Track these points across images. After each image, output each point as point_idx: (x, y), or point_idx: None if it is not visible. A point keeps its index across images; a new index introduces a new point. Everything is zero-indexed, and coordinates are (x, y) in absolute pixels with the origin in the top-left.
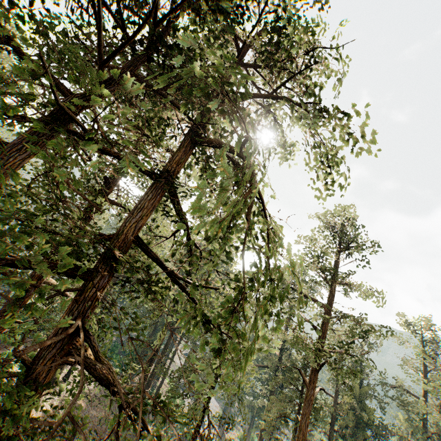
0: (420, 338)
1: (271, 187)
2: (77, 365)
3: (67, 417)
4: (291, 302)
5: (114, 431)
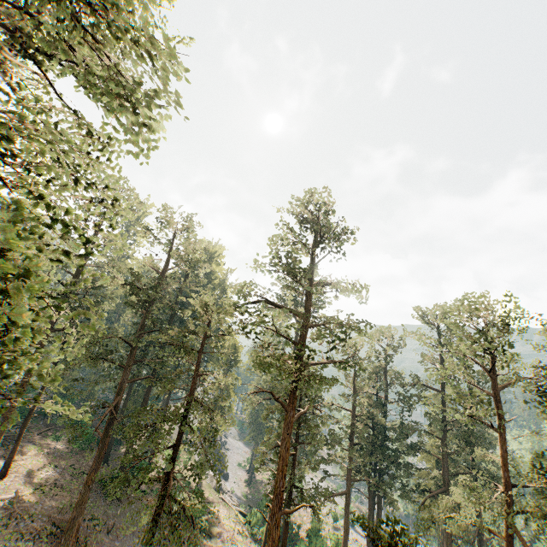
0: (438, 329)
1: (70, 144)
2: (25, 454)
3: (5, 520)
4: (260, 318)
5: (71, 518)
